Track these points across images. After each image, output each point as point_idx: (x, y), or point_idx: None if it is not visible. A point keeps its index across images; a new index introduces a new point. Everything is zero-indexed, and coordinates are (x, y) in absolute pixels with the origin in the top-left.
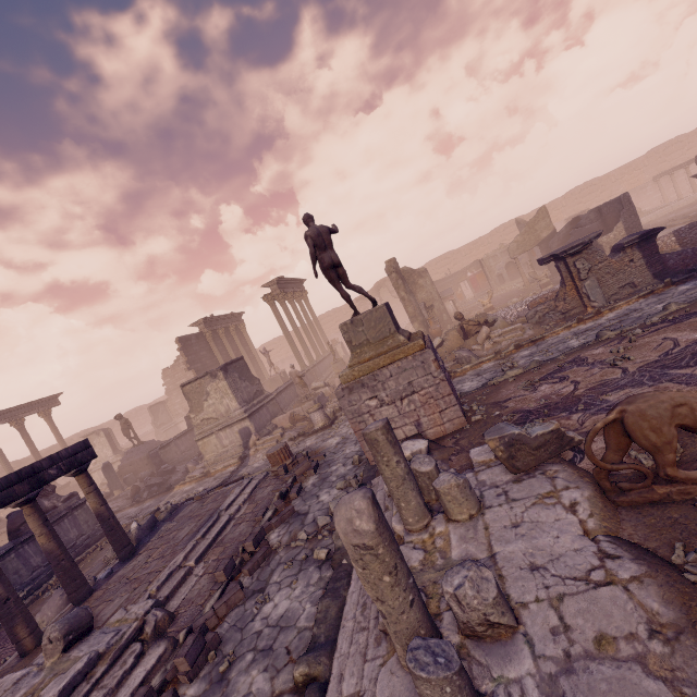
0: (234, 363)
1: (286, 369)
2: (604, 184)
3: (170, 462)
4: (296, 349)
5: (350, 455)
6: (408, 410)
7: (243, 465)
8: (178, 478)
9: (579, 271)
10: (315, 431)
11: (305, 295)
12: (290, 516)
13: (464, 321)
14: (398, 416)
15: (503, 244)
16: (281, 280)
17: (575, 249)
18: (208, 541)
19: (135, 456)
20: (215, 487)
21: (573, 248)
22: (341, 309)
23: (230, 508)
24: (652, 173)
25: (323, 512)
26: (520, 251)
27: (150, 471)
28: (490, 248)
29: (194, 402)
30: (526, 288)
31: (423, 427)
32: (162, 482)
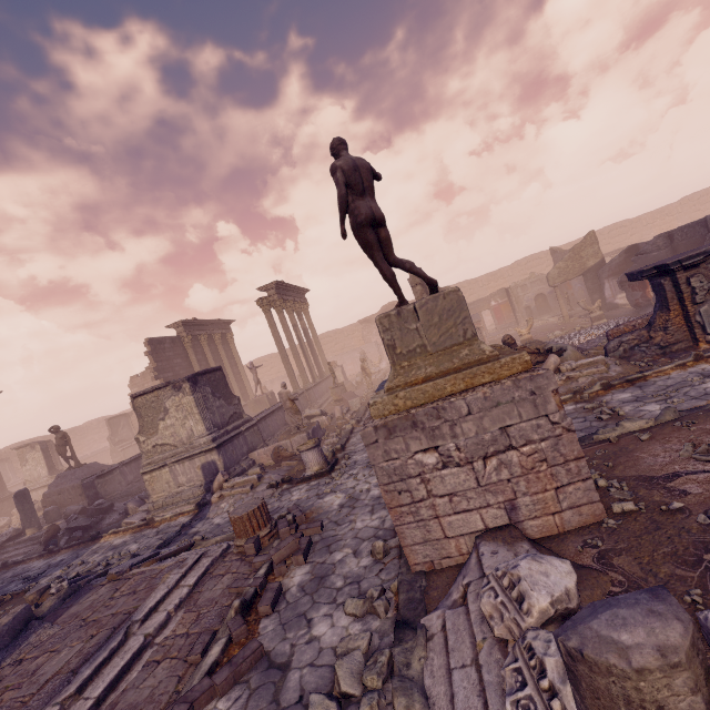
0: (208, 373)
1: (275, 391)
2: (635, 227)
3: (109, 495)
4: (290, 366)
5: (364, 534)
6: (496, 478)
7: (199, 517)
8: (112, 521)
9: (695, 291)
10: (306, 478)
11: (306, 307)
12: (253, 665)
13: (517, 347)
14: (474, 488)
15: (534, 273)
16: (281, 285)
17: (693, 260)
18: (83, 709)
19: (67, 483)
20: (145, 557)
21: (691, 258)
22: (342, 331)
23: (151, 616)
24: (685, 221)
25: (321, 677)
26: (561, 278)
27: (81, 505)
28: (510, 282)
29: (146, 420)
30: (566, 321)
31: (519, 513)
32: (90, 526)
